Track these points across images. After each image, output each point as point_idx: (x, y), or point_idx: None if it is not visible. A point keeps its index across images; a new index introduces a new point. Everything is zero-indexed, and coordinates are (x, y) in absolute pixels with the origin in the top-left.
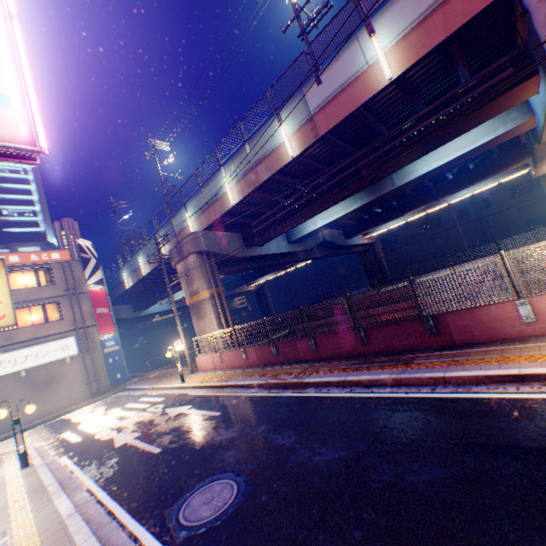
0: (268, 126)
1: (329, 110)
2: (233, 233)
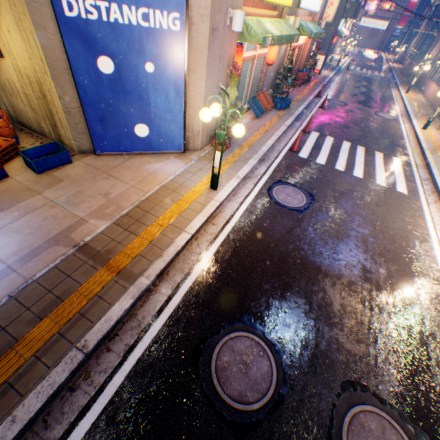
0: None
1: None
2: None
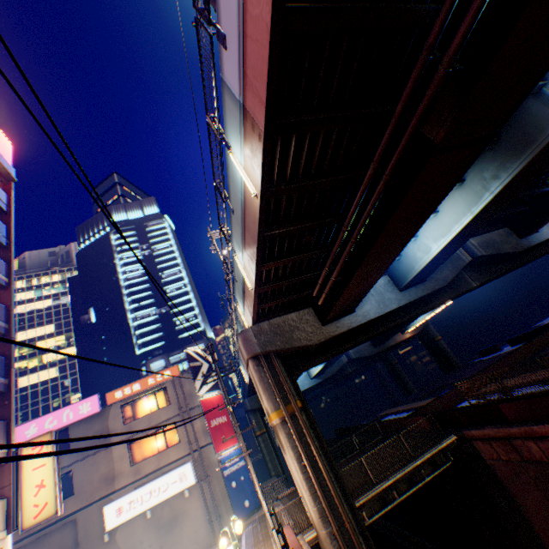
0: (228, 165)
1: (250, 69)
2: (298, 311)
